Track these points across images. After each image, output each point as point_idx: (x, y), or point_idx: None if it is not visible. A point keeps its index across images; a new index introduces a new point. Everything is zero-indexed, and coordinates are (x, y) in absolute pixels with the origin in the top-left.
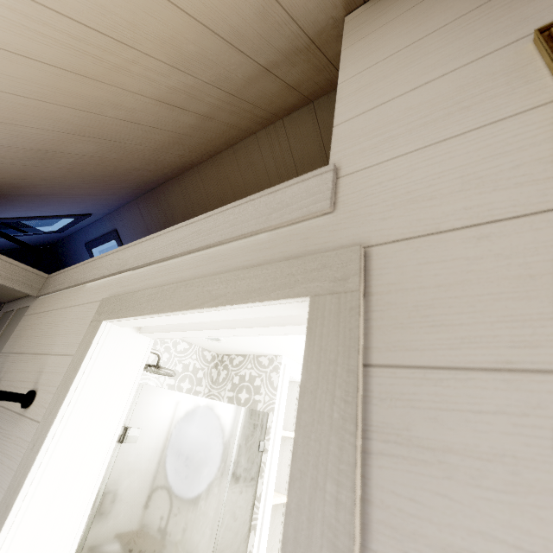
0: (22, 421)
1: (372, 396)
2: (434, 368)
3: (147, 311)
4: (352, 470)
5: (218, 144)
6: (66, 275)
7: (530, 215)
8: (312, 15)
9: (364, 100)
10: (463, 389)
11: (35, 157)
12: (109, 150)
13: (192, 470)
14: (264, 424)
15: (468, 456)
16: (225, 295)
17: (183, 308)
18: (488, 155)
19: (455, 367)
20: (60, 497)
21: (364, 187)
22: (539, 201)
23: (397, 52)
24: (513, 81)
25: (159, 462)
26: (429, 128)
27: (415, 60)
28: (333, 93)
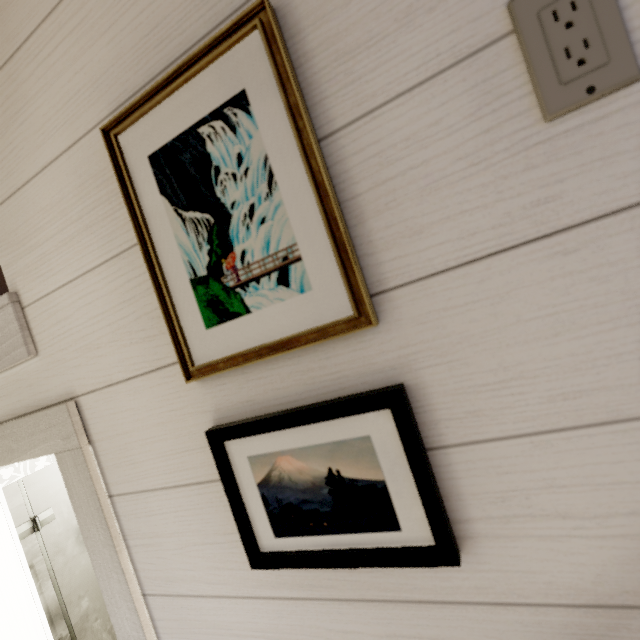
0: None
1: (120, 515)
2: (140, 492)
3: None
4: (119, 565)
5: None
6: None
7: (153, 372)
8: None
9: None
10: (154, 502)
11: None
12: None
13: None
14: None
15: (164, 537)
16: None
17: None
18: (119, 301)
19: (148, 490)
20: None
21: (49, 325)
22: (155, 359)
23: None
24: (112, 199)
25: None
26: (71, 250)
27: (20, 111)
28: None
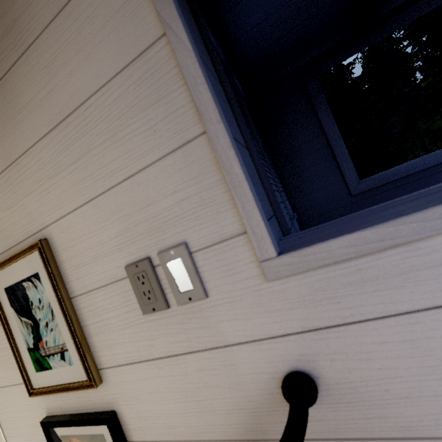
0: None
1: None
2: None
3: None
4: None
5: None
6: None
7: (19, 384)
8: None
9: None
10: None
11: None
12: None
13: None
14: None
15: None
16: None
17: None
18: (1, 347)
19: None
20: None
21: None
22: (19, 378)
23: None
24: None
25: None
26: None
27: None
28: None
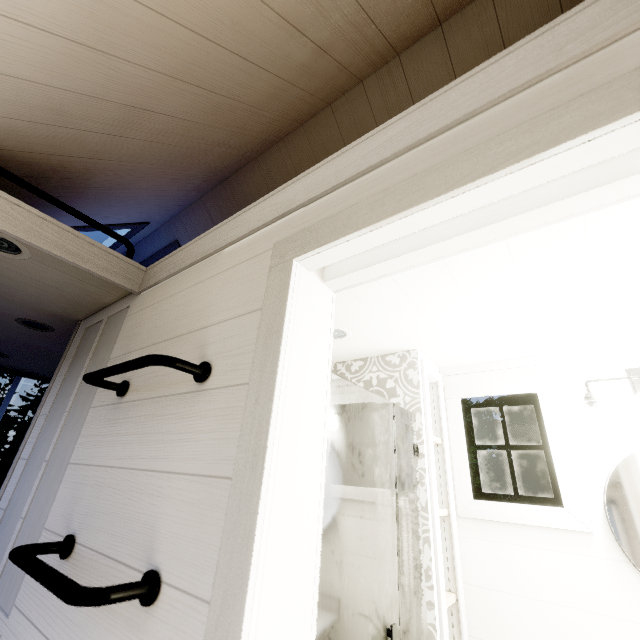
0: (205, 395)
1: None
2: None
3: (379, 217)
4: None
5: (316, 101)
6: (180, 255)
7: None
8: None
9: None
10: None
11: (121, 120)
12: (201, 109)
13: (365, 468)
14: (413, 426)
15: None
16: (536, 142)
17: (455, 186)
18: None
19: None
20: (298, 458)
21: None
22: None
23: None
24: None
25: (338, 454)
26: None
27: None
28: (469, 8)
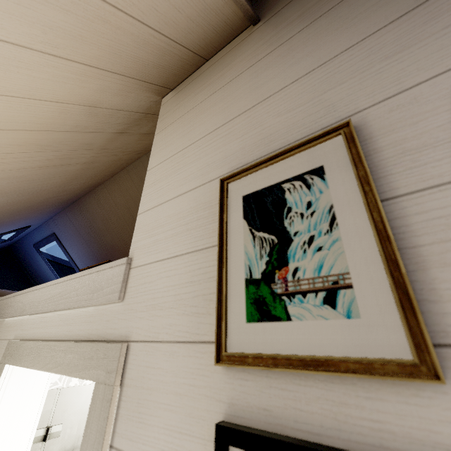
0: None
1: None
2: None
3: (26, 364)
4: None
5: (112, 170)
6: None
7: (190, 343)
8: (134, 105)
9: (154, 195)
10: None
11: None
12: (18, 196)
13: None
14: None
15: None
16: (62, 364)
17: (43, 368)
18: (188, 280)
19: None
20: None
21: (139, 283)
22: (196, 332)
23: (175, 154)
24: (210, 216)
25: None
26: (173, 241)
27: (180, 168)
28: None
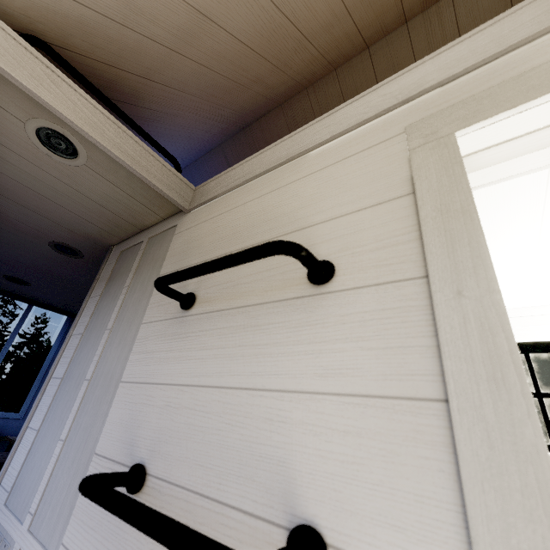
0: (332, 297)
1: None
2: None
3: None
4: None
5: (358, 41)
6: (242, 168)
7: None
8: None
9: None
10: None
11: (185, 30)
12: (260, 31)
13: None
14: None
15: None
16: None
17: None
18: None
19: None
20: None
21: None
22: None
23: None
24: None
25: None
26: None
27: None
28: None
